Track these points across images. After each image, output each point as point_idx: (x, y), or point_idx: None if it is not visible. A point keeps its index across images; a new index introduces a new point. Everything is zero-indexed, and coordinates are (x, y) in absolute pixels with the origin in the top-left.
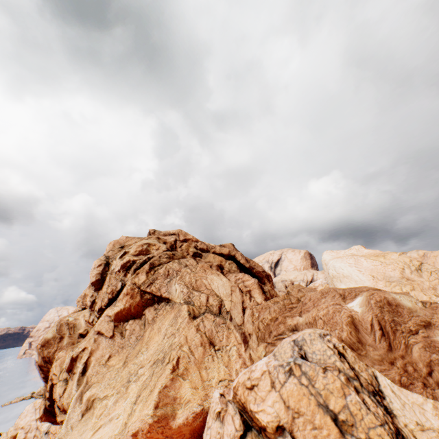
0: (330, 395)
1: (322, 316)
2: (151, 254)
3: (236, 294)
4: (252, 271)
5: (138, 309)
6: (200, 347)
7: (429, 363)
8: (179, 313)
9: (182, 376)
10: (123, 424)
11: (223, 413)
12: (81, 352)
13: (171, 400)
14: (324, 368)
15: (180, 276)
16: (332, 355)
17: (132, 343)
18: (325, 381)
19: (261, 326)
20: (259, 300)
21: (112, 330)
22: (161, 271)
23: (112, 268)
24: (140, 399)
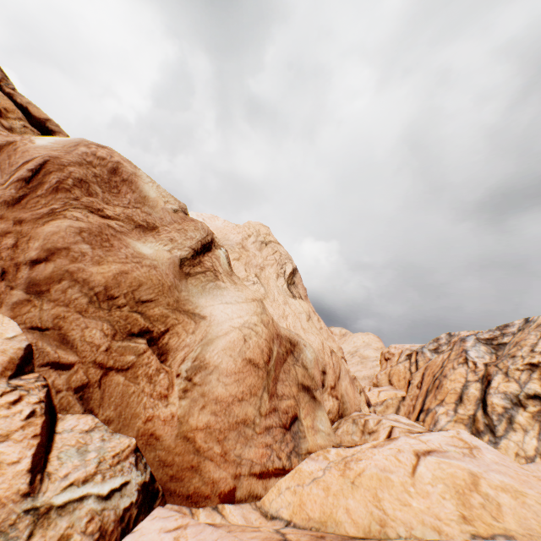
0: None
1: None
2: None
3: None
4: None
5: None
6: None
7: (56, 250)
8: None
9: None
10: None
11: None
12: None
13: None
14: None
15: None
16: None
17: None
18: None
19: None
20: None
21: None
22: None
23: None
24: None
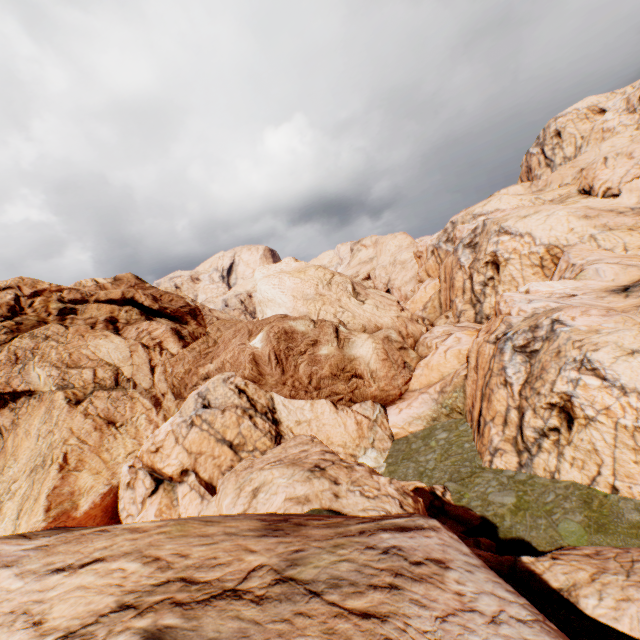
0: (227, 430)
1: (230, 359)
2: None
3: (140, 354)
4: (166, 312)
5: None
6: (95, 432)
7: (310, 375)
8: (53, 404)
9: (77, 469)
10: None
11: (133, 482)
12: None
13: (69, 496)
14: (223, 410)
15: (41, 356)
16: (232, 396)
17: None
18: (224, 420)
19: (176, 382)
20: (176, 350)
21: None
22: (2, 358)
23: None
24: (25, 512)
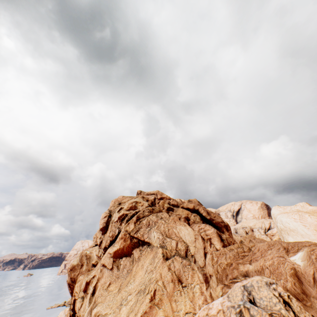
0: None
1: (268, 266)
2: (138, 209)
3: (199, 241)
4: (212, 222)
5: (129, 249)
6: (171, 283)
7: None
8: (156, 254)
9: (158, 305)
10: None
11: None
12: (92, 278)
13: None
14: (270, 314)
15: (157, 226)
16: (277, 303)
17: (124, 274)
18: None
19: (219, 269)
20: (218, 246)
21: (111, 264)
22: (144, 222)
23: (112, 219)
24: None
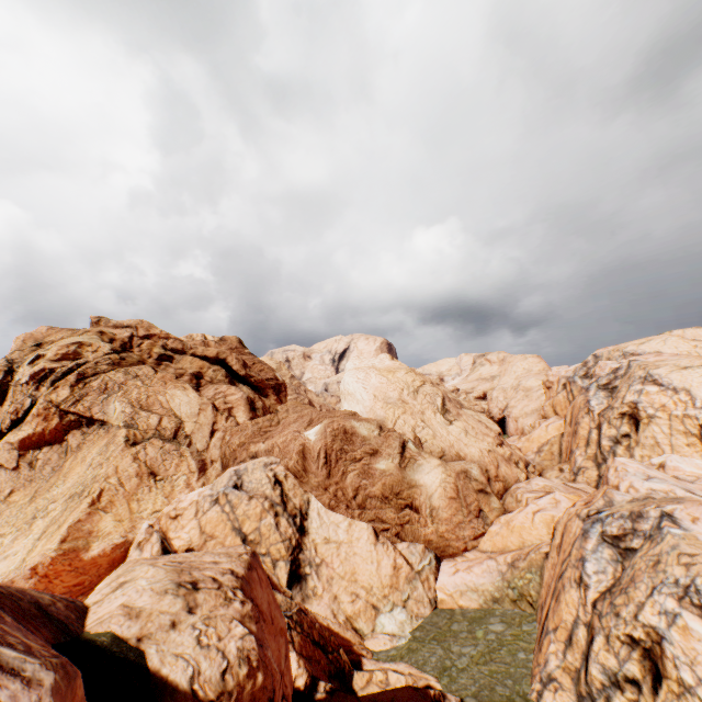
0: (247, 520)
1: (281, 444)
2: (84, 358)
3: (207, 414)
4: (250, 380)
5: (58, 434)
6: (135, 478)
7: (357, 488)
8: (114, 439)
9: (105, 509)
10: (22, 560)
11: (144, 543)
12: None
13: (86, 534)
14: (251, 496)
15: (124, 392)
16: (266, 484)
17: (46, 475)
18: (247, 507)
19: (228, 452)
20: (243, 419)
21: (16, 461)
22: (95, 385)
23: (17, 378)
24: (46, 535)
